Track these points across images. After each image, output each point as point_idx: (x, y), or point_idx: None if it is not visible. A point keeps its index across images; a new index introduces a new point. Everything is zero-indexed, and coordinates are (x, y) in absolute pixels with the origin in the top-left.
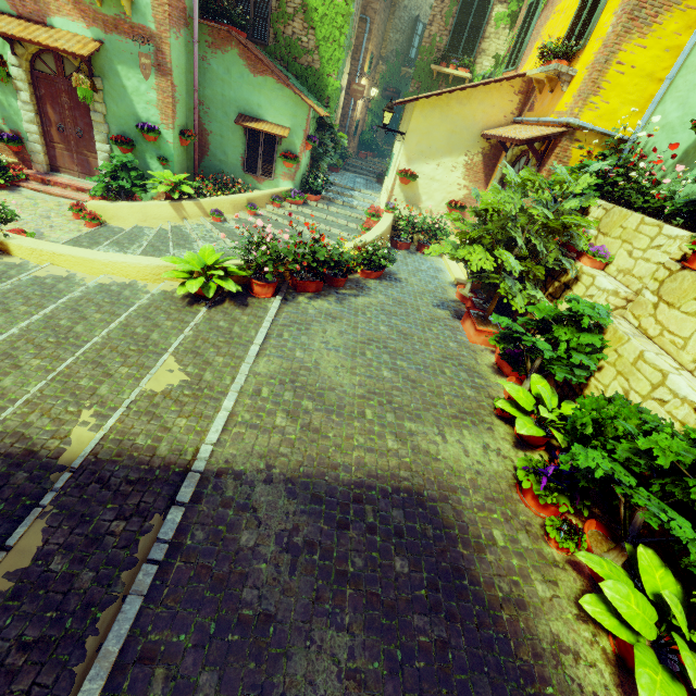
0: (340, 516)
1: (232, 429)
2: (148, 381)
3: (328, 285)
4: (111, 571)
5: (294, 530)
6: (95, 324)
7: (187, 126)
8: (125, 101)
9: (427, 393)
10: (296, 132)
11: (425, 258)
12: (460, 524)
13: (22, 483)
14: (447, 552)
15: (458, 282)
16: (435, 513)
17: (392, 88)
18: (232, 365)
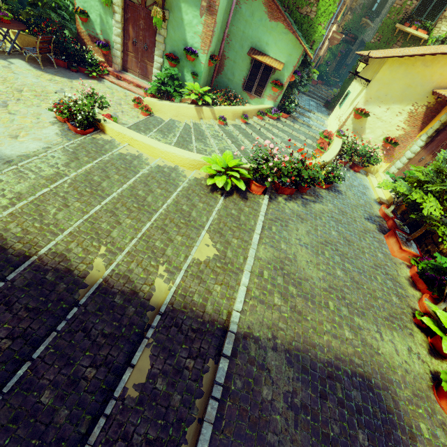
0: (321, 387)
1: (249, 301)
2: (195, 251)
3: (296, 190)
4: (189, 397)
5: (293, 392)
6: (158, 197)
7: (214, 52)
8: (180, 30)
9: (367, 294)
10: (287, 66)
11: (356, 175)
12: (398, 413)
13: (132, 315)
14: (391, 435)
15: (381, 200)
16: (381, 399)
17: (351, 34)
18: (242, 247)
